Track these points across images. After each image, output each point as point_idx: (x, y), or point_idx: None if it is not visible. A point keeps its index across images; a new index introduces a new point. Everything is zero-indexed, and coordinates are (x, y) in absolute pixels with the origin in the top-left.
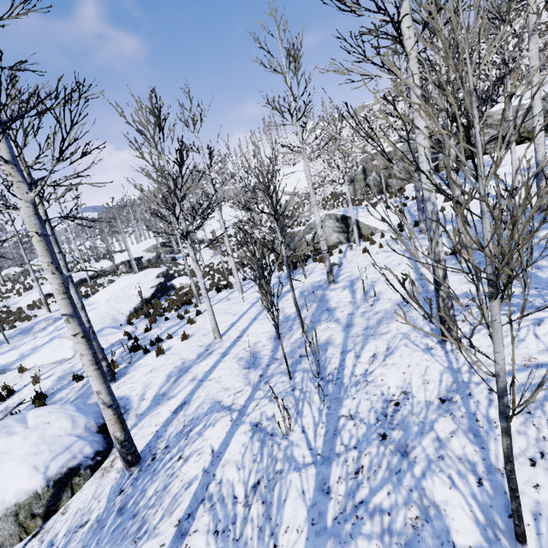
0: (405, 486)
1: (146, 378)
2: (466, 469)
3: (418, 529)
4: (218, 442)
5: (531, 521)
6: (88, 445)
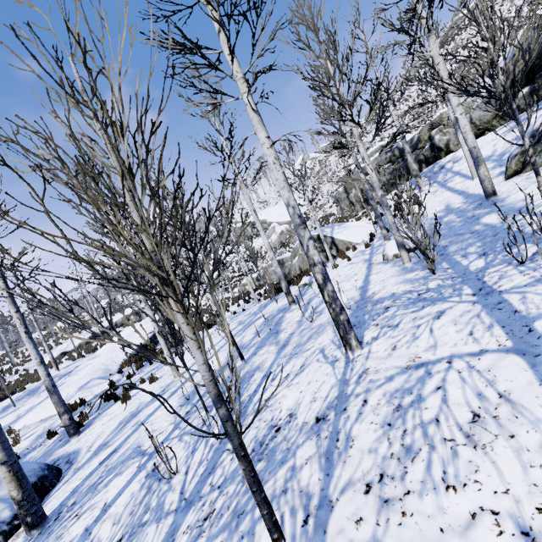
0: (239, 532)
1: (103, 427)
2: (300, 504)
3: None
4: (115, 493)
5: None
6: (8, 508)
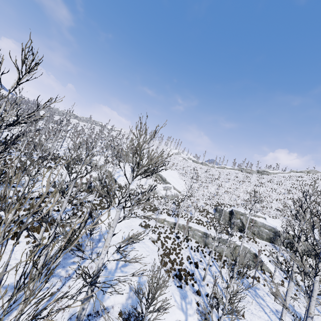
0: None
1: None
2: None
3: None
4: None
5: None
6: None
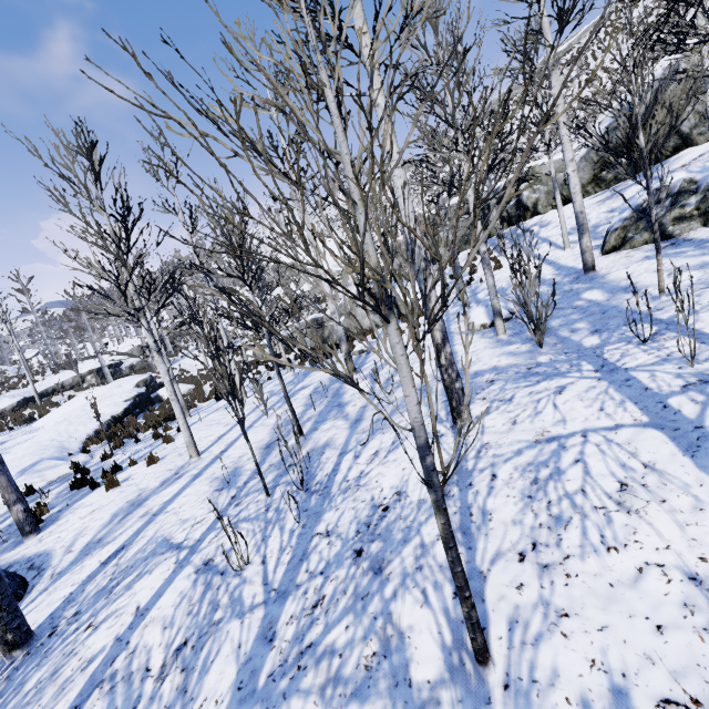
0: (369, 614)
1: (83, 521)
2: (444, 578)
3: (372, 670)
4: (149, 594)
5: (505, 632)
6: None
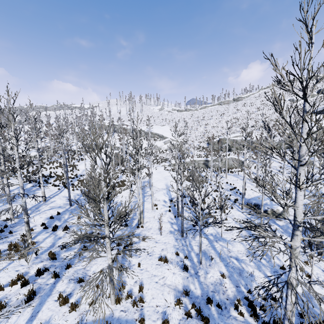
0: None
1: (255, 193)
2: None
3: None
4: None
5: None
6: None
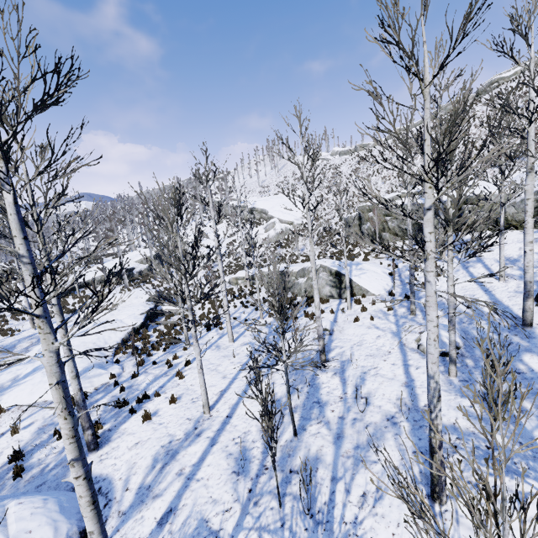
0: None
1: (131, 454)
2: None
3: None
4: None
5: None
6: None
